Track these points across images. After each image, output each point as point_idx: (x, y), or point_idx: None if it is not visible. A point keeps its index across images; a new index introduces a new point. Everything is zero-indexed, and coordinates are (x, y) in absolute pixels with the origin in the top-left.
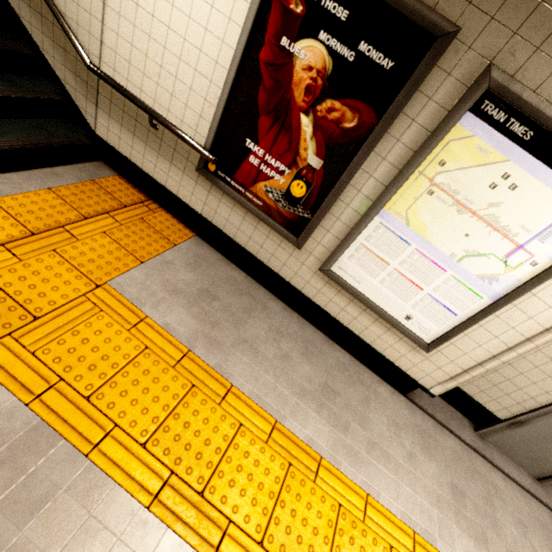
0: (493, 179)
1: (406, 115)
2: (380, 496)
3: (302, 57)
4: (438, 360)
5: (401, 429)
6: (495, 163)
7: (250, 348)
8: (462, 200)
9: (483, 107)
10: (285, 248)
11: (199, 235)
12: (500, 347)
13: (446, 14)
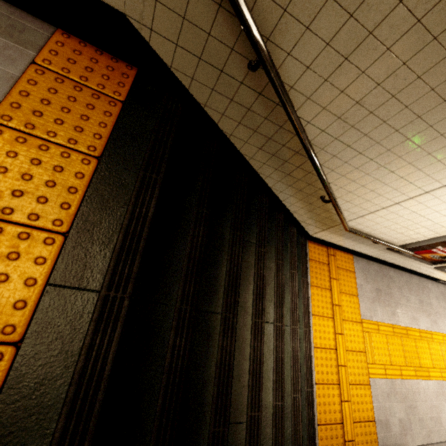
0: None
1: None
2: (443, 331)
3: None
4: None
5: (438, 299)
6: None
7: (399, 305)
8: None
9: None
10: (419, 264)
11: (354, 254)
12: None
13: None
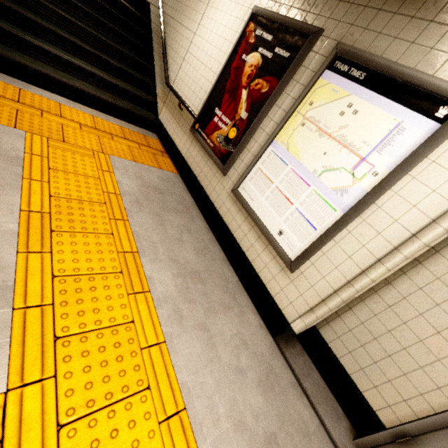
0: (342, 109)
1: (294, 80)
2: (176, 356)
3: (249, 61)
4: (300, 284)
5: (247, 349)
6: (343, 98)
7: (159, 221)
8: (322, 127)
9: (335, 65)
10: (217, 176)
11: (180, 174)
12: (354, 269)
13: (317, 26)
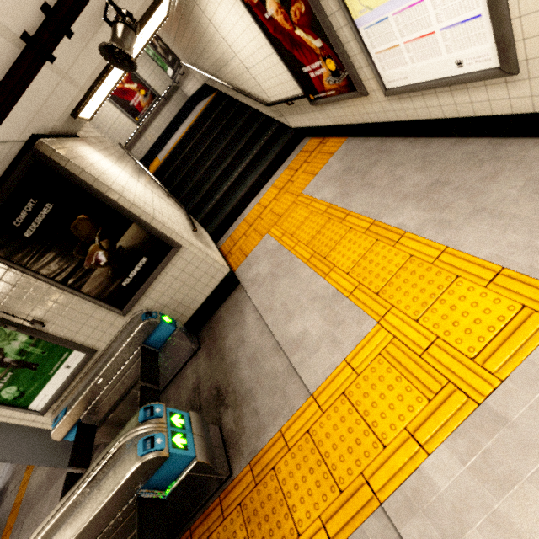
0: None
1: None
2: (466, 247)
3: (272, 12)
4: None
5: None
6: None
7: (368, 187)
8: None
9: None
10: (365, 102)
11: (348, 136)
12: None
13: None
